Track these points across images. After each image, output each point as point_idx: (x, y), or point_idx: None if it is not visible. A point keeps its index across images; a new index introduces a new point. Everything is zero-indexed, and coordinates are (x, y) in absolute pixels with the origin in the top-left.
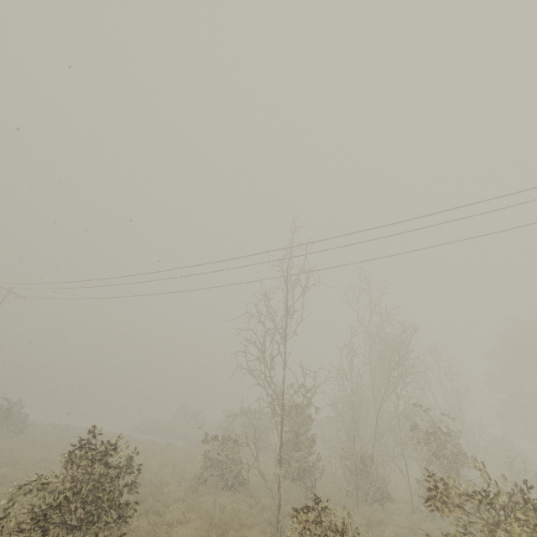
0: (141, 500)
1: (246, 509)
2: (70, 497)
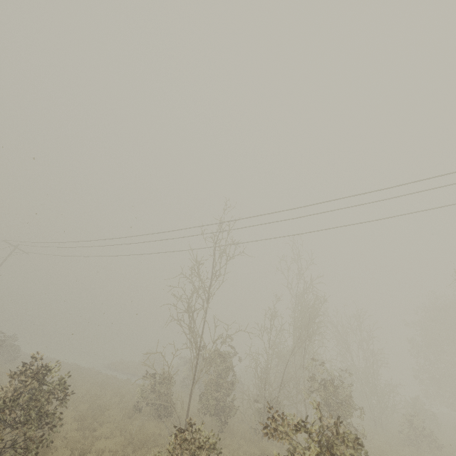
0: (83, 418)
1: (165, 434)
2: (8, 402)
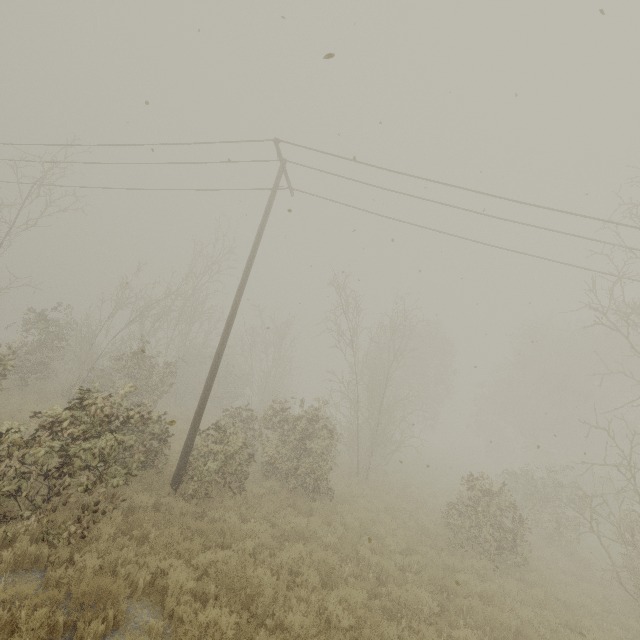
0: None
1: None
2: None
